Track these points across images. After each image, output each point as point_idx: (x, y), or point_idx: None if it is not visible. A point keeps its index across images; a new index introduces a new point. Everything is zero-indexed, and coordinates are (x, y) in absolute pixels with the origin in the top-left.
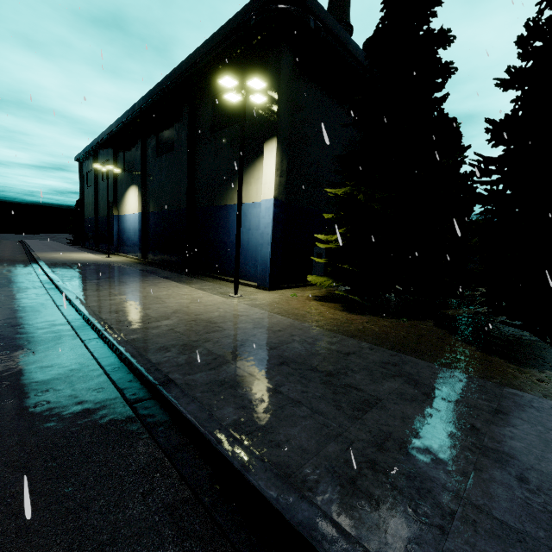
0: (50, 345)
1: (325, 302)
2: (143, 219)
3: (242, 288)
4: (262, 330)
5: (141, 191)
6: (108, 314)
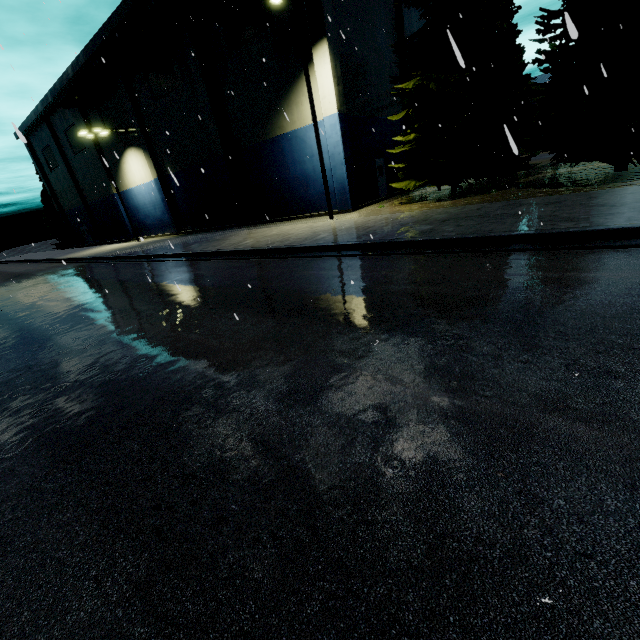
0: (265, 264)
1: (414, 203)
2: (163, 186)
3: (325, 217)
4: (401, 219)
5: (147, 151)
6: (269, 245)
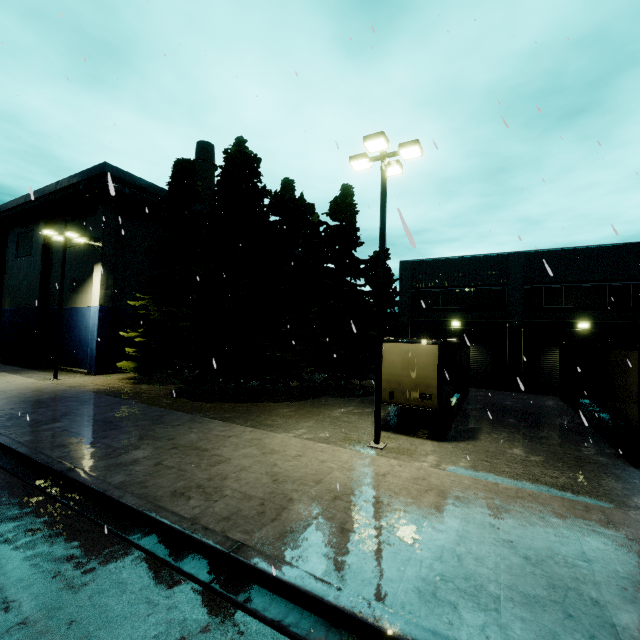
0: None
1: (129, 379)
2: None
3: (73, 375)
4: (35, 392)
5: None
6: None
